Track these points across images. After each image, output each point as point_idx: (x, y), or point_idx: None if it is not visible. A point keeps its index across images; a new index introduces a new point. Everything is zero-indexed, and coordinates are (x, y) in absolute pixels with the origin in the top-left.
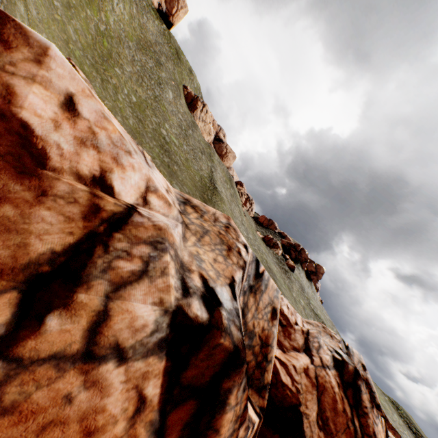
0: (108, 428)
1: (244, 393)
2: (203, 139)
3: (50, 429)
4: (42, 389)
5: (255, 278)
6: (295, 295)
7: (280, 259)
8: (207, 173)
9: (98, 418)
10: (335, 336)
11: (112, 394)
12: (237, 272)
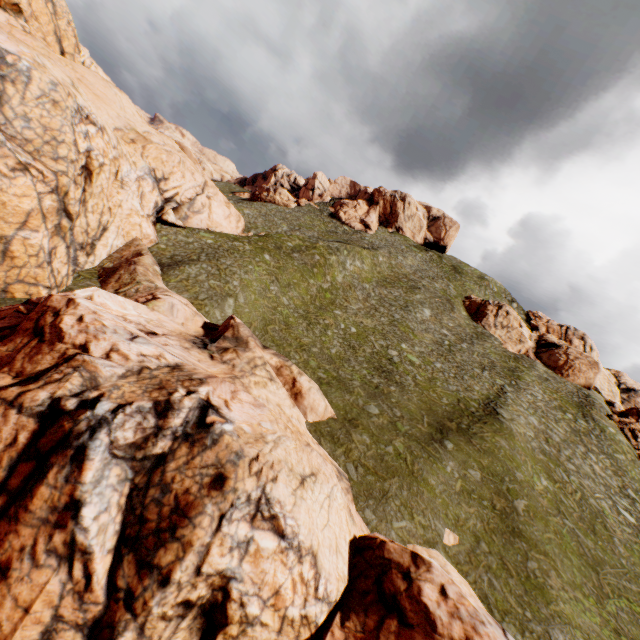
0: None
1: (68, 486)
2: (501, 351)
3: None
4: None
5: (197, 427)
6: None
7: None
8: (483, 394)
9: None
10: None
11: (8, 426)
12: (145, 401)
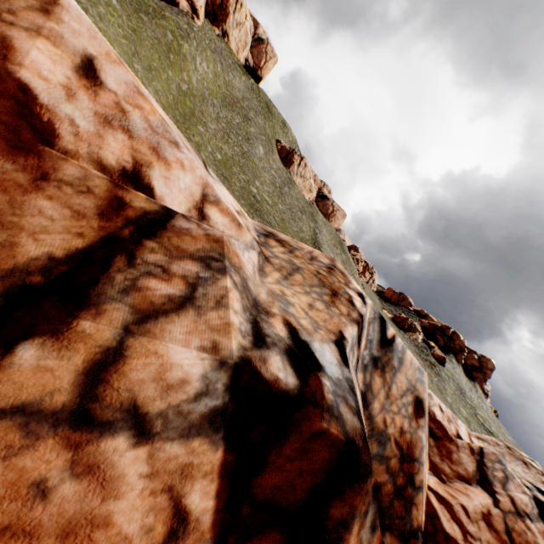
0: None
1: (374, 535)
2: (303, 197)
3: (4, 542)
4: None
5: (381, 347)
6: (450, 401)
7: (421, 346)
8: (309, 235)
9: (97, 537)
10: (533, 463)
11: (124, 495)
12: (349, 327)
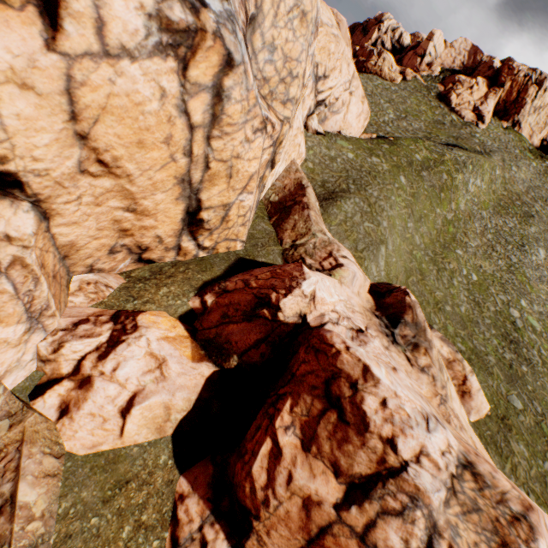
0: None
1: None
2: None
3: None
4: (343, 537)
5: None
6: None
7: None
8: None
9: None
10: None
11: None
12: None
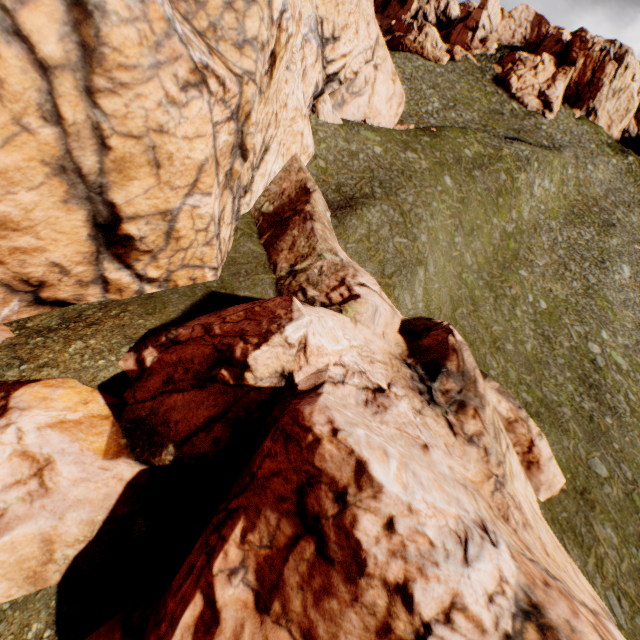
0: None
1: None
2: None
3: None
4: None
5: None
6: None
7: None
8: None
9: None
10: None
11: None
12: None
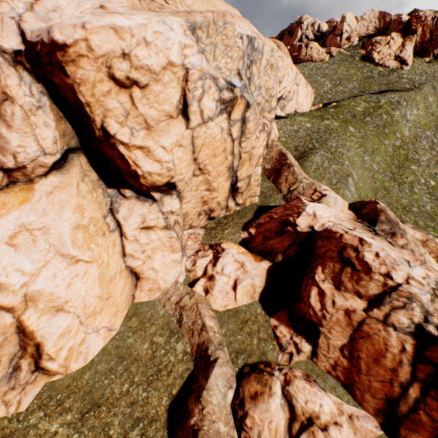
0: (391, 347)
1: None
2: None
3: (375, 335)
4: (373, 324)
5: None
6: None
7: None
8: None
9: (387, 342)
10: None
11: (392, 338)
12: None
